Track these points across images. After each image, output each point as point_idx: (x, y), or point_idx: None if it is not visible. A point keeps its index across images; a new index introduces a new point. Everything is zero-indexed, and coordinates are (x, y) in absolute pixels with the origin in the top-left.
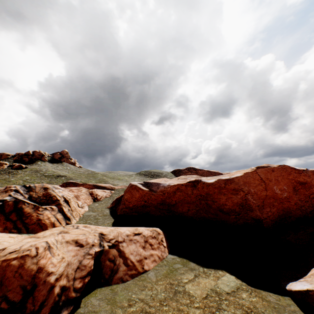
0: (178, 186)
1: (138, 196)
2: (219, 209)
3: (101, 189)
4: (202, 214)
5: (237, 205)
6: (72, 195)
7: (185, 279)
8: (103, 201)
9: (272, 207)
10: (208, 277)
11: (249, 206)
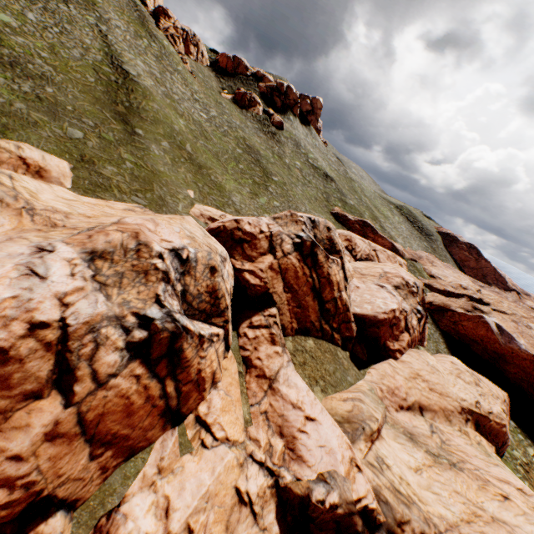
0: None
1: (480, 334)
2: None
3: (394, 251)
4: (523, 383)
5: None
6: None
7: (530, 452)
8: None
9: None
10: None
11: None
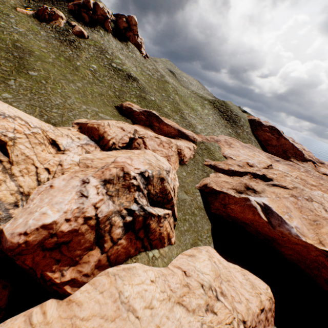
0: (309, 246)
1: (248, 217)
2: (326, 279)
3: (184, 137)
4: (300, 264)
5: None
6: (163, 153)
7: None
8: (189, 167)
9: None
10: None
11: None
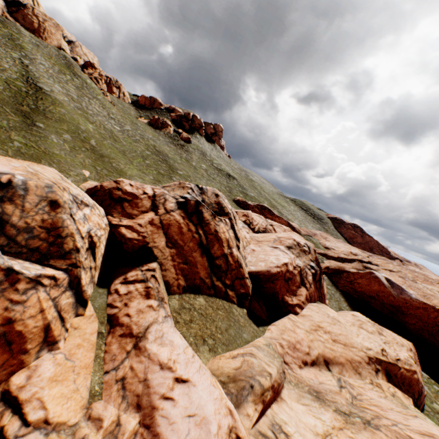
0: (428, 307)
1: (374, 289)
2: None
3: (291, 229)
4: (424, 333)
5: None
6: None
7: None
8: None
9: None
10: None
11: None
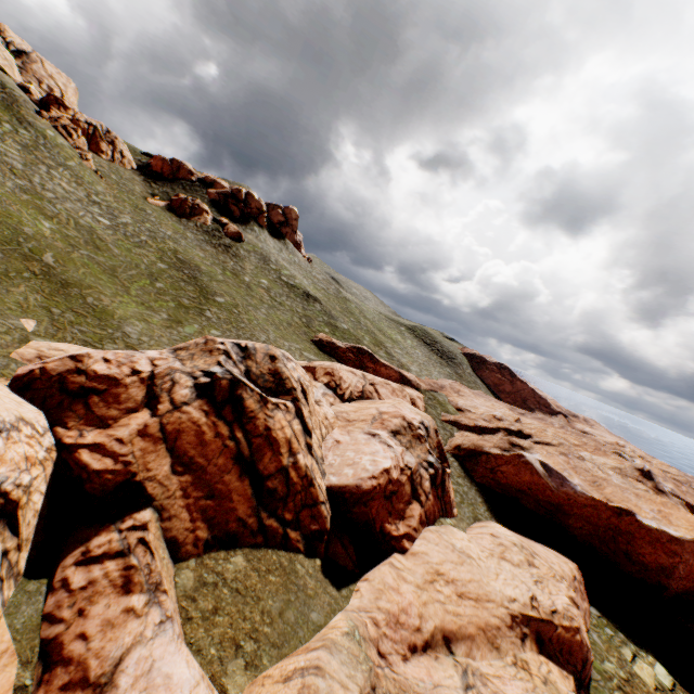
0: (598, 504)
1: (525, 480)
2: (625, 552)
3: (405, 383)
4: (594, 540)
5: (657, 565)
6: None
7: (627, 656)
8: None
9: (689, 582)
10: (644, 661)
11: (670, 572)
